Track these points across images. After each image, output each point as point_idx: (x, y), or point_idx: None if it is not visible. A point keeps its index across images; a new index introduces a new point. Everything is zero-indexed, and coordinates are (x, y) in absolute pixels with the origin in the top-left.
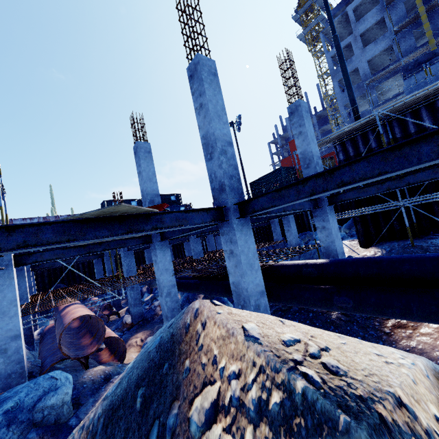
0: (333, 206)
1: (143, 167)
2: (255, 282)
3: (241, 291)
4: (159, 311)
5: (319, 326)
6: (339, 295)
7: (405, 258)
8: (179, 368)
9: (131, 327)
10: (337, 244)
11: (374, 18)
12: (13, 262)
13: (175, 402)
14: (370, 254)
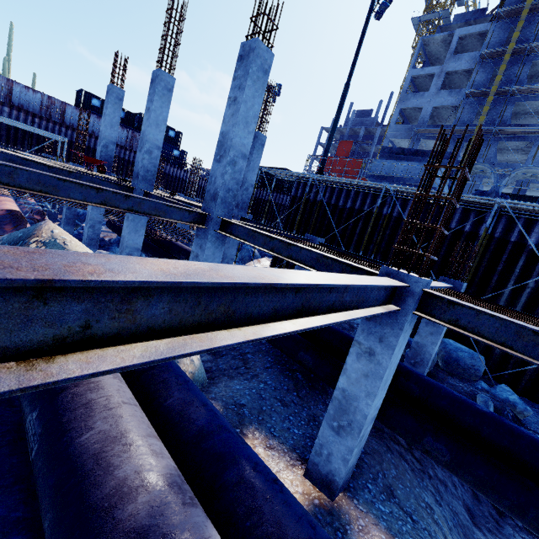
0: None
1: (108, 111)
2: (135, 241)
3: (124, 242)
4: None
5: None
6: None
7: None
8: (34, 232)
9: None
10: (229, 251)
11: (467, 64)
12: None
13: (29, 239)
14: None
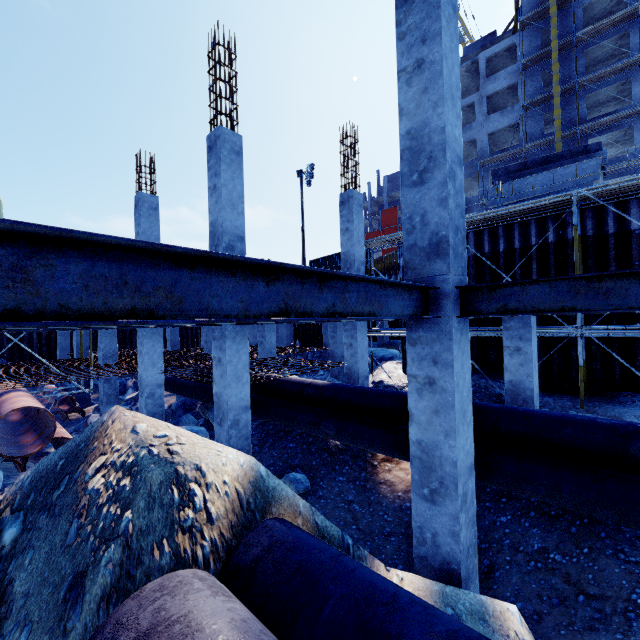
0: None
1: (143, 228)
2: (239, 396)
3: (222, 404)
4: None
5: (314, 452)
6: (327, 421)
7: (387, 393)
8: (90, 446)
9: None
10: (360, 366)
11: (507, 80)
12: None
13: (82, 466)
14: (401, 382)
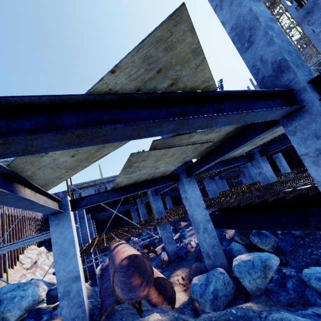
0: None
1: None
2: None
3: None
4: (190, 248)
5: None
6: None
7: None
8: None
9: (169, 264)
10: None
11: None
12: (70, 206)
13: None
14: None
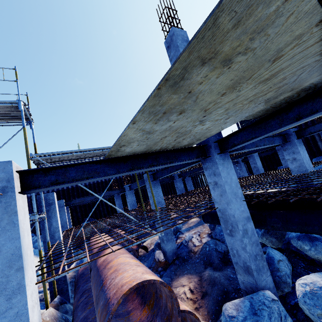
0: None
1: None
2: None
3: None
4: (193, 247)
5: None
6: None
7: None
8: None
9: (166, 266)
10: None
11: None
12: (18, 184)
13: None
14: None
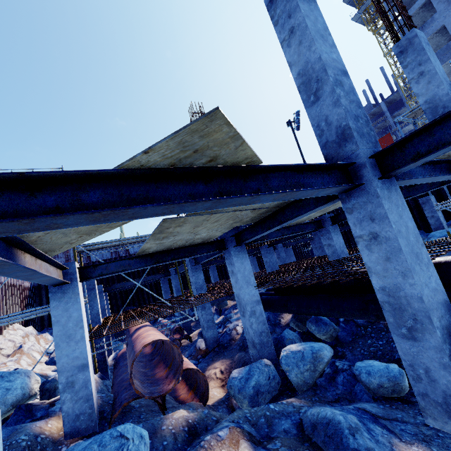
0: (445, 194)
1: None
2: (430, 285)
3: (404, 303)
4: (235, 335)
5: None
6: None
7: None
8: None
9: (206, 354)
10: None
11: None
12: (78, 275)
13: None
14: None
